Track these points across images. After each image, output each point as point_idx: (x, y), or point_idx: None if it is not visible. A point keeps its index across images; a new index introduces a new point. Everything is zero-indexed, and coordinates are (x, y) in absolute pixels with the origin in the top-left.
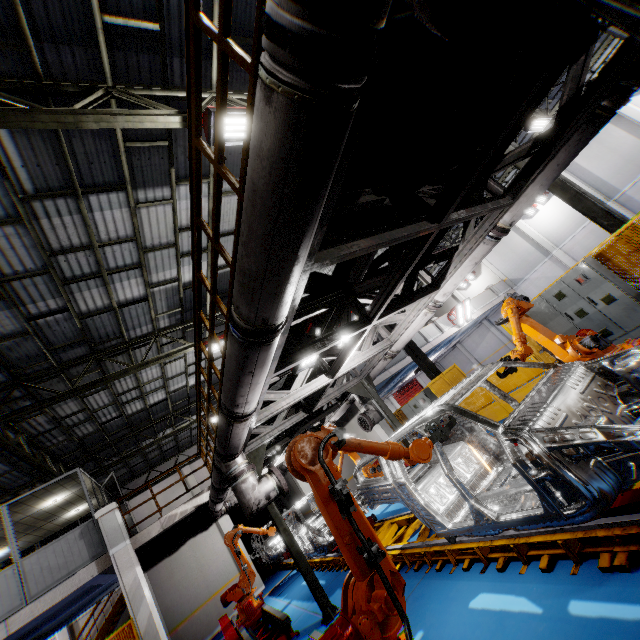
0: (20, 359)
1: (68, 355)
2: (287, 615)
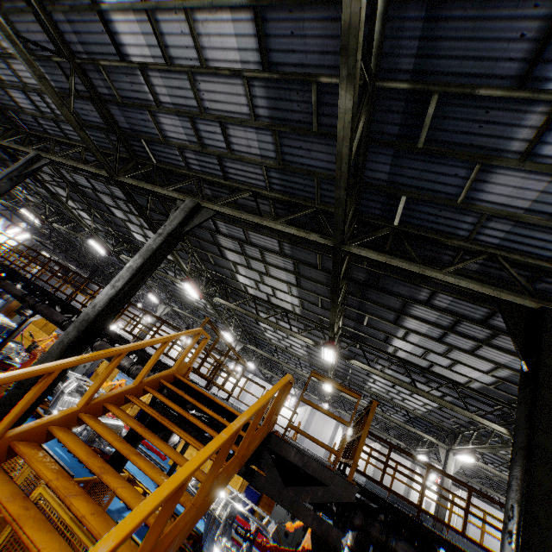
0: None
1: None
2: None
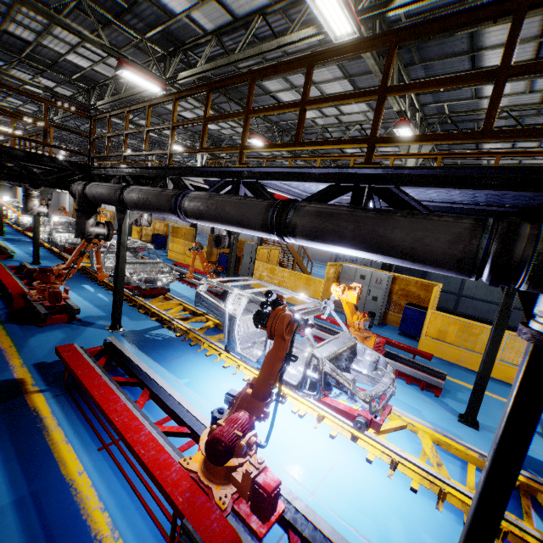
0: None
1: None
2: None
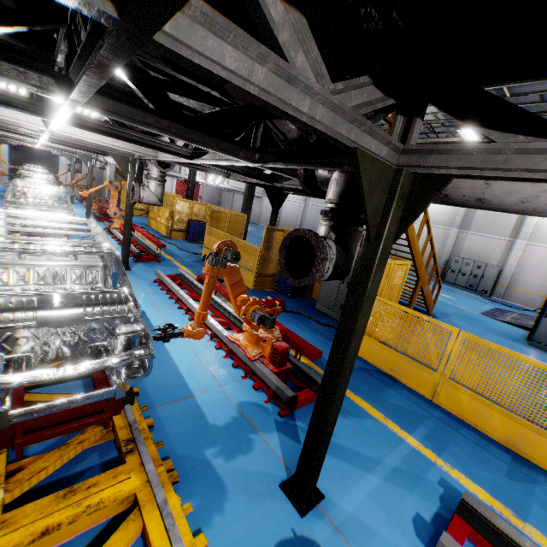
0: None
1: None
2: None
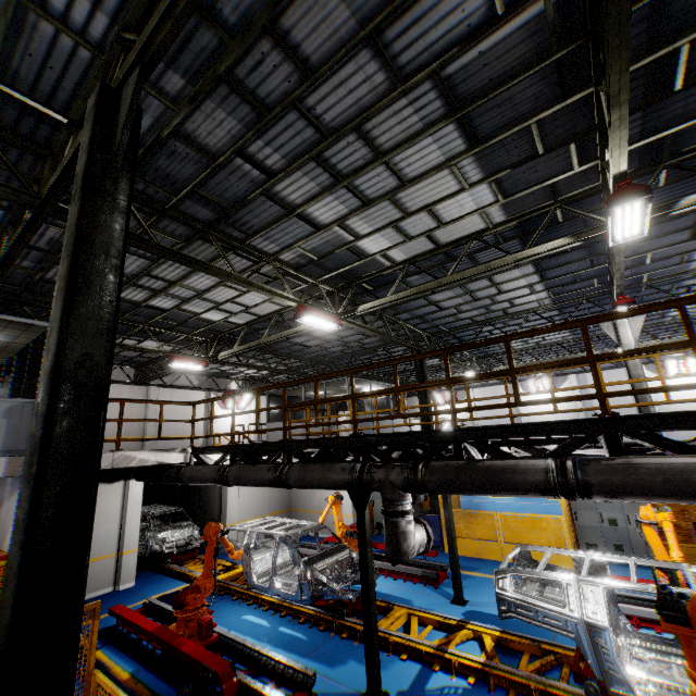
0: (156, 169)
1: (190, 207)
2: (315, 670)
